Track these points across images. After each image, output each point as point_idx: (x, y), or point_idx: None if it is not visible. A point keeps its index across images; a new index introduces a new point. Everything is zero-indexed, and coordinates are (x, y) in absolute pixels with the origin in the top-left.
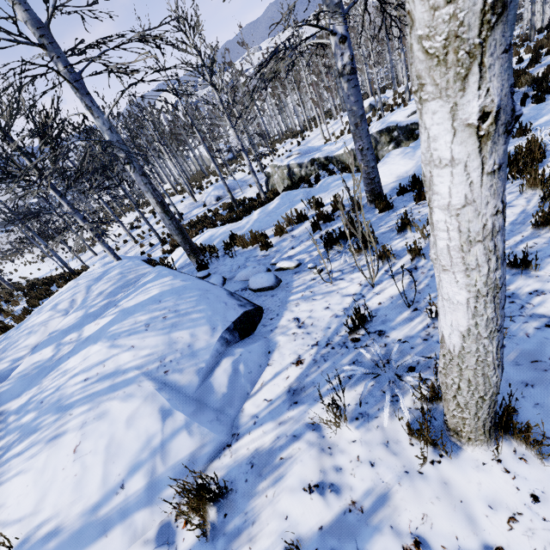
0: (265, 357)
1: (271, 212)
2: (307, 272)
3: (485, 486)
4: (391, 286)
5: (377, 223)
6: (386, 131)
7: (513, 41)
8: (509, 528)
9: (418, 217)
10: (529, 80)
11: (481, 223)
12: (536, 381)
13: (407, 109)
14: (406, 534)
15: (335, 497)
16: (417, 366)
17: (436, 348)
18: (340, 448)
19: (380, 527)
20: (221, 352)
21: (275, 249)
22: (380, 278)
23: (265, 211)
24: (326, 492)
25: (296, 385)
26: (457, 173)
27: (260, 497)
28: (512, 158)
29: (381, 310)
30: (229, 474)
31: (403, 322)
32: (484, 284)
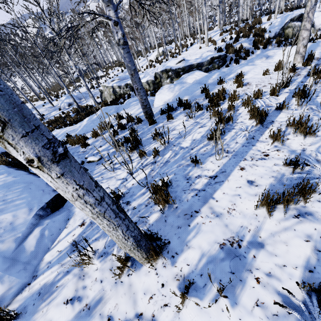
0: (65, 223)
1: (94, 120)
2: (103, 164)
3: (146, 283)
4: (141, 173)
5: (147, 132)
6: (165, 71)
7: (231, 25)
8: (148, 302)
9: (166, 130)
10: (233, 50)
11: (70, 195)
12: (183, 225)
13: (176, 59)
14: (106, 316)
15: (78, 304)
16: (138, 221)
17: (149, 210)
18: (89, 275)
19: (95, 315)
20: (35, 224)
21: (90, 147)
22: (137, 168)
23: (91, 119)
24: (75, 302)
25: (77, 239)
26: (42, 177)
27: (39, 312)
28: (211, 98)
29: (132, 189)
30: (25, 302)
31: (140, 196)
32: (92, 214)
